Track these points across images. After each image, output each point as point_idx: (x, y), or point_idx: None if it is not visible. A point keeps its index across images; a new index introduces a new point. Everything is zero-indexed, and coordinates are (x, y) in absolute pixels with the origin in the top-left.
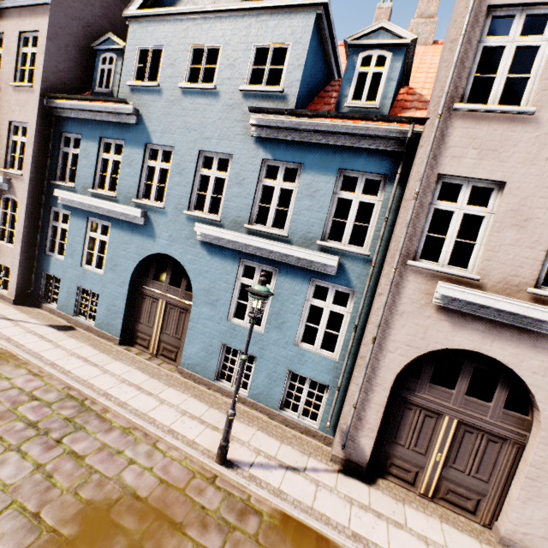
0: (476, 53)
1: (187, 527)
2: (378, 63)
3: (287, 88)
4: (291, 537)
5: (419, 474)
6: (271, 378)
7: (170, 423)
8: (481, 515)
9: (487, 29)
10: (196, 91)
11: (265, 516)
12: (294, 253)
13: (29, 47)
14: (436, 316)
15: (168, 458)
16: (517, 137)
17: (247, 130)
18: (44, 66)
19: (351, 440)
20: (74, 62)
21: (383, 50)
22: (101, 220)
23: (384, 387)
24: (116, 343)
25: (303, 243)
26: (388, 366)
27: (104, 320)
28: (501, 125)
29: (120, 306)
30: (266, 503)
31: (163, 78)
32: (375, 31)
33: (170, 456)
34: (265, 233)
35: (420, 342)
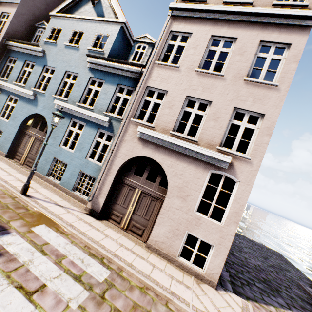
0: (166, 46)
1: None
2: (143, 49)
3: (105, 51)
4: (38, 218)
5: (122, 218)
6: (72, 174)
7: (8, 180)
8: (144, 236)
9: (170, 38)
10: (71, 47)
11: (30, 211)
12: (92, 115)
13: (5, 19)
14: (137, 142)
15: None
16: (173, 75)
17: (87, 65)
18: (9, 27)
19: (95, 199)
20: (25, 29)
21: (146, 44)
22: (15, 97)
23: (113, 173)
24: (4, 156)
25: (98, 113)
26: (116, 164)
27: (2, 144)
28: (169, 70)
29: (11, 137)
30: (35, 209)
31: (59, 40)
32: (144, 37)
33: None
34: (84, 107)
35: (130, 153)
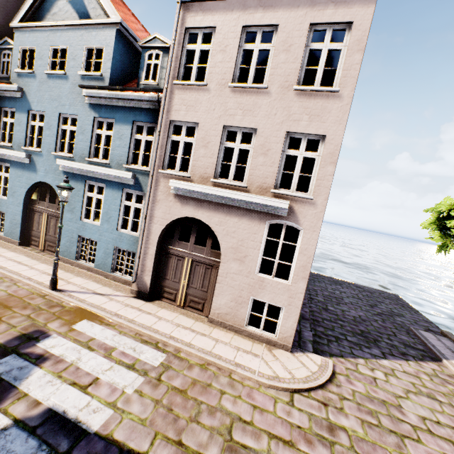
0: (184, 53)
1: (14, 308)
2: (157, 58)
3: (104, 73)
4: (77, 314)
5: (177, 294)
6: (106, 253)
7: (31, 276)
8: (205, 311)
9: (188, 40)
10: (55, 75)
11: (66, 308)
12: (110, 173)
13: None
14: (174, 200)
15: (20, 288)
16: (202, 98)
17: (84, 100)
18: None
19: (140, 279)
20: None
21: (158, 50)
22: (4, 163)
23: (154, 245)
24: (17, 245)
25: (118, 167)
26: (154, 232)
27: (9, 230)
28: (195, 92)
29: (18, 219)
30: (72, 304)
31: (36, 67)
32: (153, 39)
33: (23, 287)
34: (98, 163)
35: (168, 216)
